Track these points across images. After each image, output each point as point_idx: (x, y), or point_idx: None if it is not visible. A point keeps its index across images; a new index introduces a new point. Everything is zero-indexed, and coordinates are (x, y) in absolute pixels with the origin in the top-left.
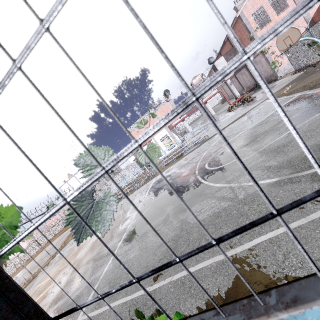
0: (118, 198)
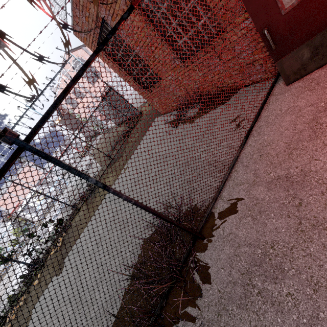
0: (7, 269)
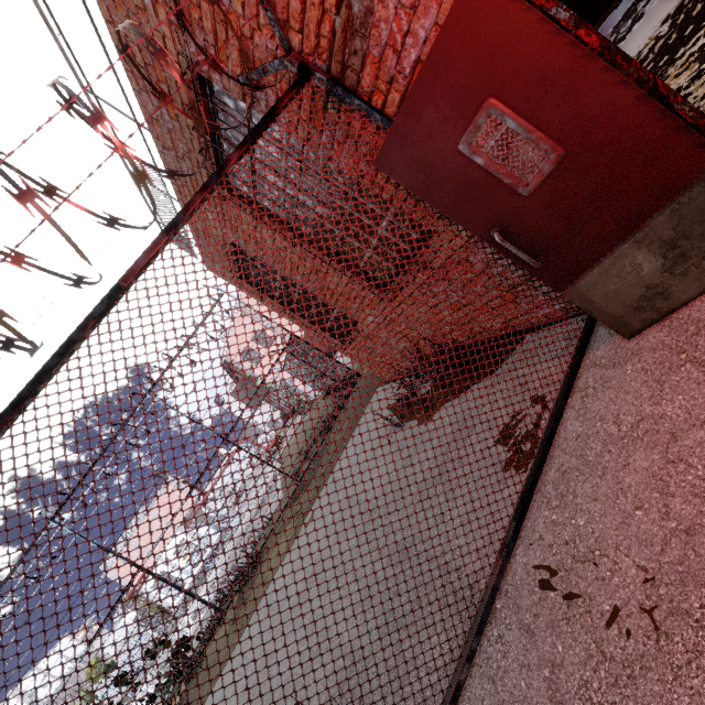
0: None
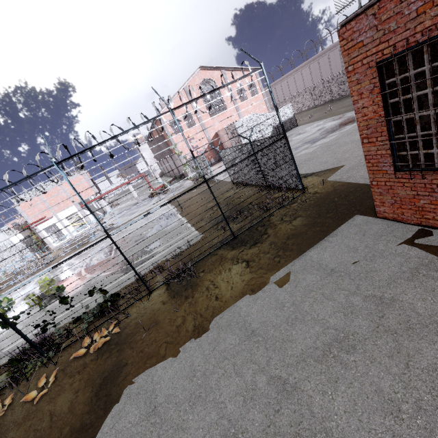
0: None
